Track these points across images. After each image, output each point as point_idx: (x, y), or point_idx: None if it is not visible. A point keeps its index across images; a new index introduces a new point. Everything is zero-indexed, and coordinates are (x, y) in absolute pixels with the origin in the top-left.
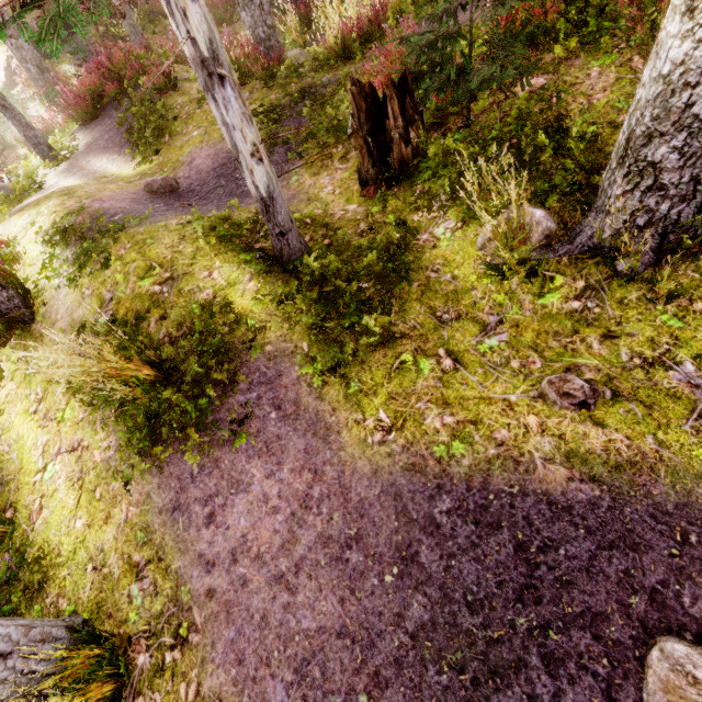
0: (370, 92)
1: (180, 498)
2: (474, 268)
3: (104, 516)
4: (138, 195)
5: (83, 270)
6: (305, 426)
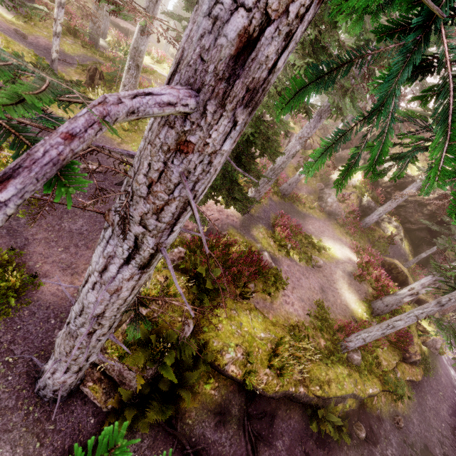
0: (96, 68)
1: None
2: None
3: None
4: (10, 29)
5: None
6: None
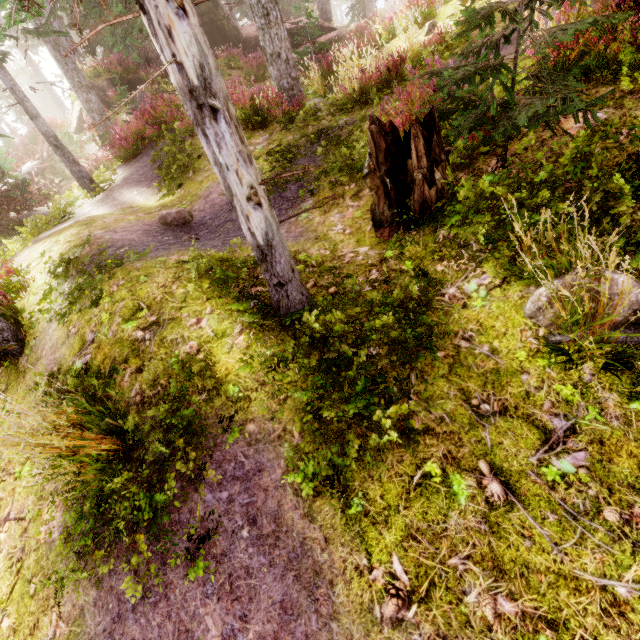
0: (390, 131)
1: (115, 630)
2: (521, 341)
3: (32, 622)
4: (152, 227)
5: (74, 306)
6: (285, 560)
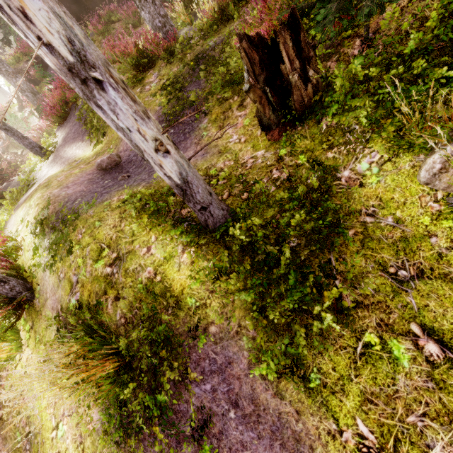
0: (259, 42)
1: None
2: (422, 207)
3: None
4: (93, 175)
5: (56, 258)
6: (269, 432)
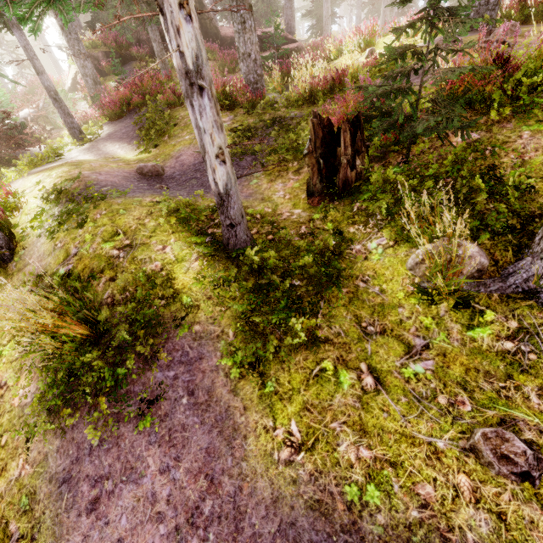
0: (327, 125)
1: (73, 470)
2: (402, 285)
3: (1, 466)
4: (130, 174)
5: (62, 226)
6: (213, 420)
